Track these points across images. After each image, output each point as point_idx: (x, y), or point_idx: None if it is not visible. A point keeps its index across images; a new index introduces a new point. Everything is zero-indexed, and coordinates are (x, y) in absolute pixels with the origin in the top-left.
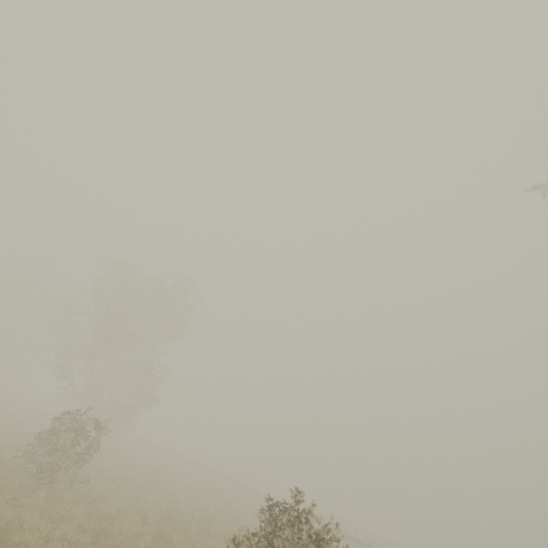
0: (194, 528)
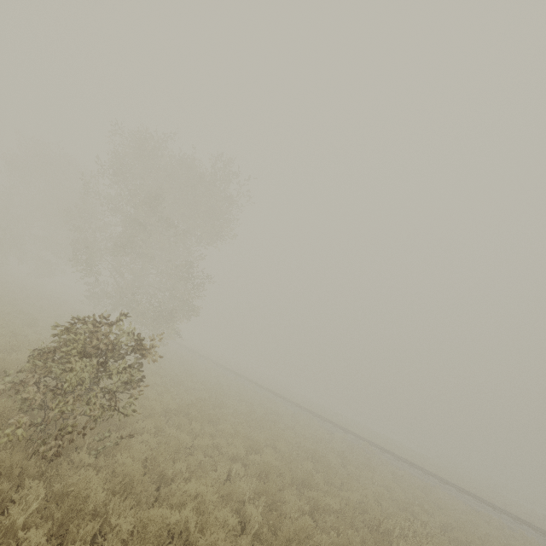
0: (305, 507)
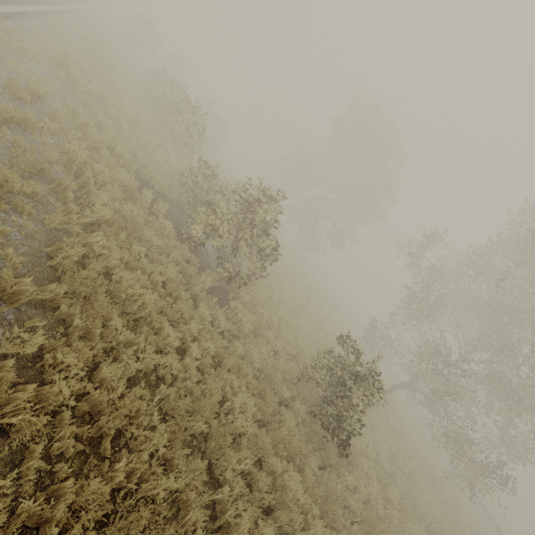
0: None
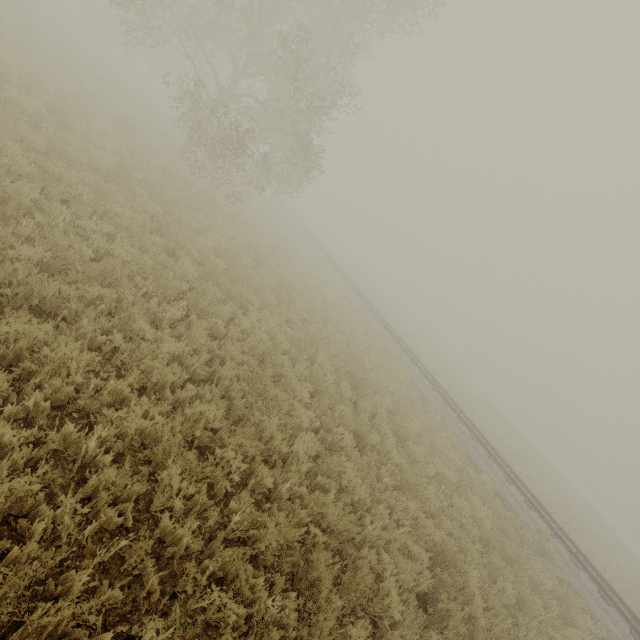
0: None
